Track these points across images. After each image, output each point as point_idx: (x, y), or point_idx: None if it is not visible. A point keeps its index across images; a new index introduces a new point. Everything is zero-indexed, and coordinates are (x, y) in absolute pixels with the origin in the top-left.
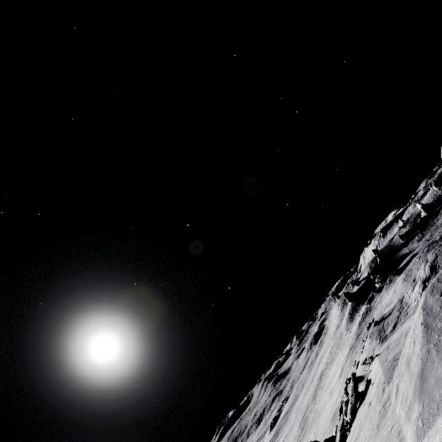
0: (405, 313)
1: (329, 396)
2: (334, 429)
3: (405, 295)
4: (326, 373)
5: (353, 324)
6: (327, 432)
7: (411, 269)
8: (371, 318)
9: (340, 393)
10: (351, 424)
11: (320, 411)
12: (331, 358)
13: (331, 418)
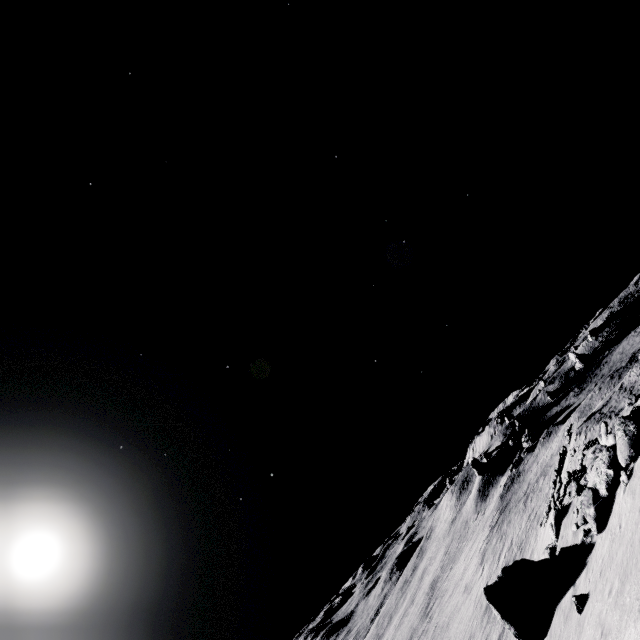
0: None
1: (464, 594)
2: (542, 557)
3: (625, 381)
4: (445, 577)
5: (489, 503)
6: (481, 627)
7: (590, 403)
8: (524, 482)
9: (493, 575)
10: (613, 491)
11: (449, 621)
12: (449, 558)
13: (484, 610)
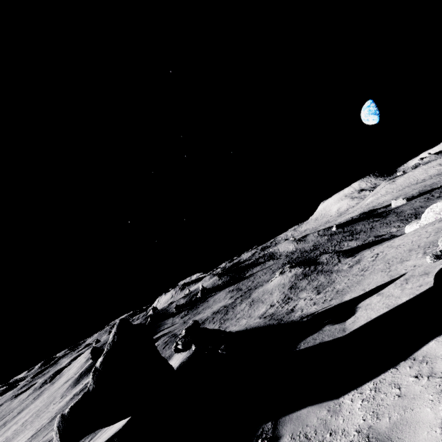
0: None
1: None
2: None
3: None
4: None
5: (72, 392)
6: None
7: None
8: None
9: None
10: None
11: None
12: (15, 434)
13: None
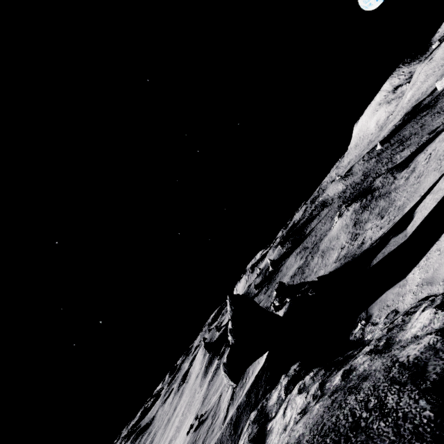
0: (212, 428)
1: None
2: None
3: (223, 393)
4: None
5: (206, 381)
6: None
7: None
8: (218, 378)
9: None
10: None
11: None
12: (181, 422)
13: None
